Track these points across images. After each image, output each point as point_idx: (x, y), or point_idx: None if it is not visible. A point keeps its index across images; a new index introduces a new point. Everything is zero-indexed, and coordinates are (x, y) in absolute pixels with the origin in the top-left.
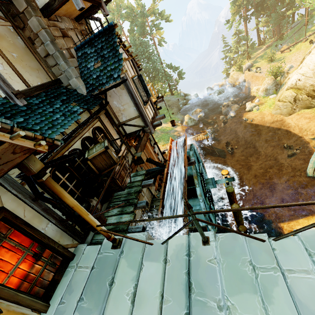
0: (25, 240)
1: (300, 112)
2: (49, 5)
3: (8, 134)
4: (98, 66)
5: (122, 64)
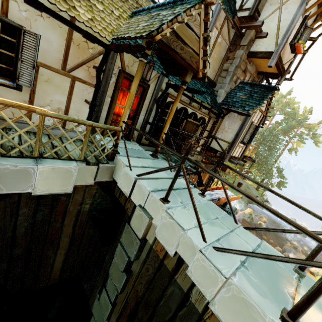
0: (135, 106)
1: None
2: (256, 53)
3: (203, 56)
4: (243, 97)
5: (257, 107)
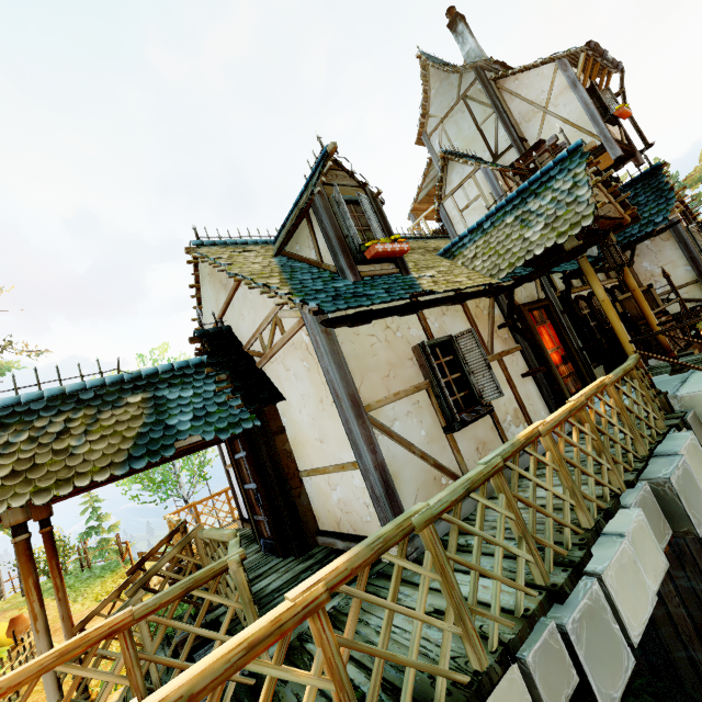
0: (556, 338)
1: None
2: None
3: (613, 199)
4: None
5: (673, 203)
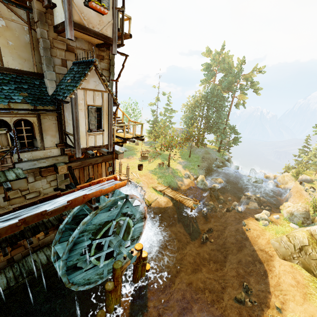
0: None
1: (296, 267)
2: (57, 27)
3: None
4: (68, 82)
5: (73, 90)
